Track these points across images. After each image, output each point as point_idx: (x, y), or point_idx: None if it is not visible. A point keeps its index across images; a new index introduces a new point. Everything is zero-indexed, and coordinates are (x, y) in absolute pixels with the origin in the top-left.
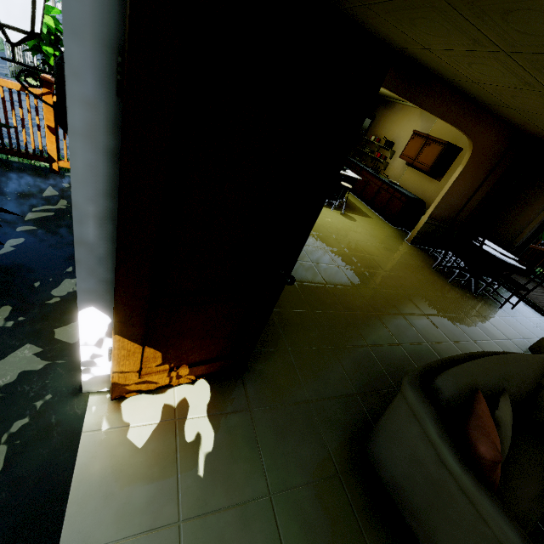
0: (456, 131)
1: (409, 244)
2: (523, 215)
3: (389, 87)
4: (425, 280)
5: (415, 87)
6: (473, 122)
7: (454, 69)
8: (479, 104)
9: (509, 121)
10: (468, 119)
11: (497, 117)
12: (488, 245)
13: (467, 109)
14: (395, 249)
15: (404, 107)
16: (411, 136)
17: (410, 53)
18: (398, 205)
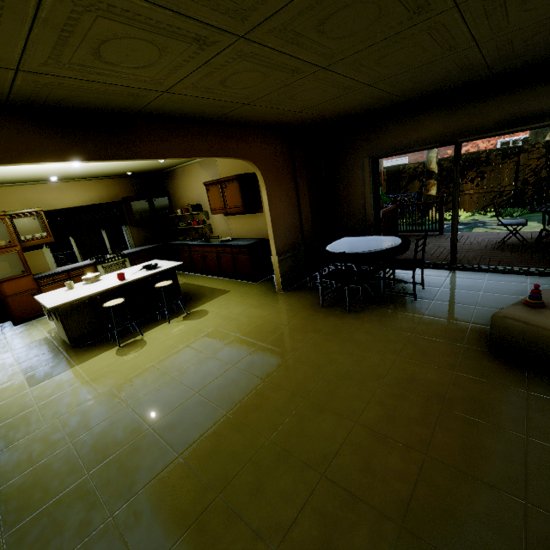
0: (239, 161)
1: (282, 293)
2: (353, 194)
3: (71, 156)
4: (323, 337)
5: (116, 140)
6: (233, 142)
7: (113, 86)
8: (220, 122)
9: (266, 123)
10: (224, 142)
11: (253, 126)
12: (350, 241)
13: (213, 133)
14: (269, 316)
15: (184, 169)
16: (206, 189)
17: (37, 98)
18: (244, 259)
